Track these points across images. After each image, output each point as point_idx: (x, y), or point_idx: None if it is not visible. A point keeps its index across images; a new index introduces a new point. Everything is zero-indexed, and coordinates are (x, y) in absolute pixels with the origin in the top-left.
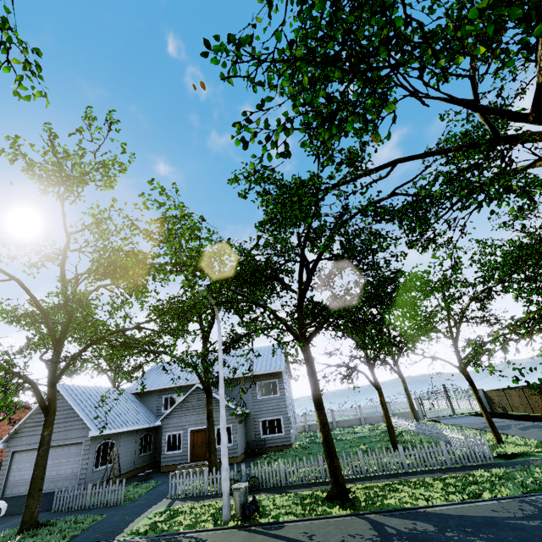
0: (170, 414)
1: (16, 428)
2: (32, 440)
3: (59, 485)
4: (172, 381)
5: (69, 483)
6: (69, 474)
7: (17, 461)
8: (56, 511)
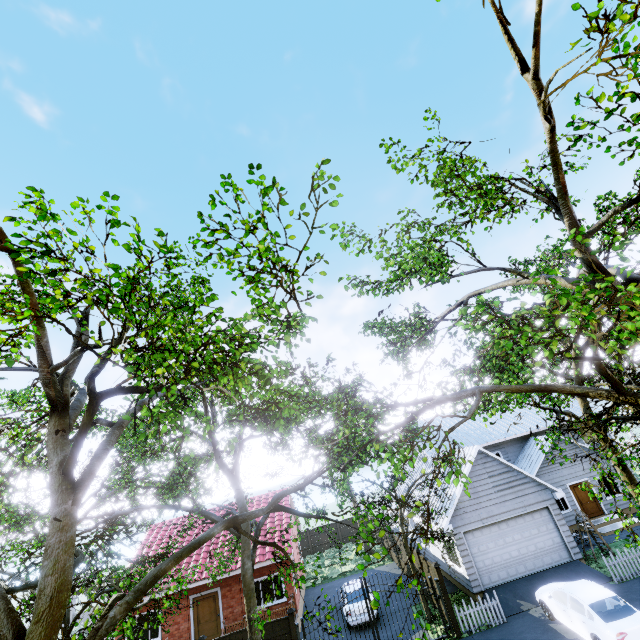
0: (537, 472)
1: (454, 504)
2: (481, 515)
3: (547, 560)
4: (482, 439)
5: (557, 555)
6: (551, 546)
7: (474, 544)
8: (620, 582)
